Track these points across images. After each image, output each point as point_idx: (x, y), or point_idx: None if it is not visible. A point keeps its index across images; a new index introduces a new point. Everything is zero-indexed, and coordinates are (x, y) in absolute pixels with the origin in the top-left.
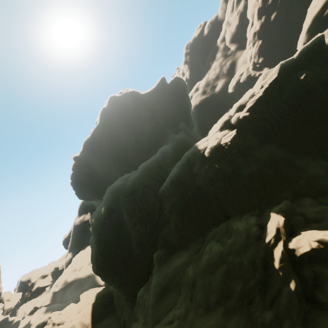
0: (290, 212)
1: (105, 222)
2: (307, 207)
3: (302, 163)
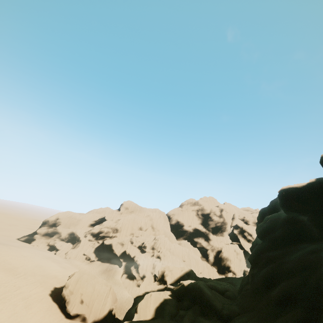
0: (192, 295)
1: (259, 221)
2: (195, 317)
3: (285, 321)
